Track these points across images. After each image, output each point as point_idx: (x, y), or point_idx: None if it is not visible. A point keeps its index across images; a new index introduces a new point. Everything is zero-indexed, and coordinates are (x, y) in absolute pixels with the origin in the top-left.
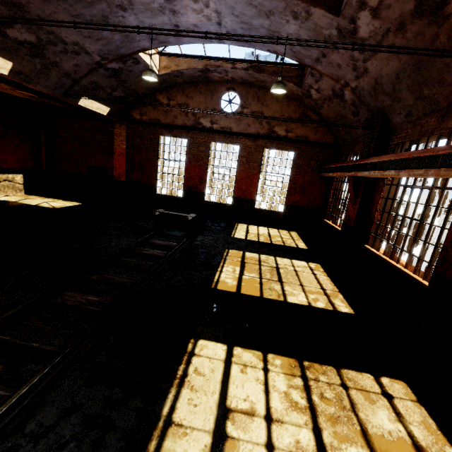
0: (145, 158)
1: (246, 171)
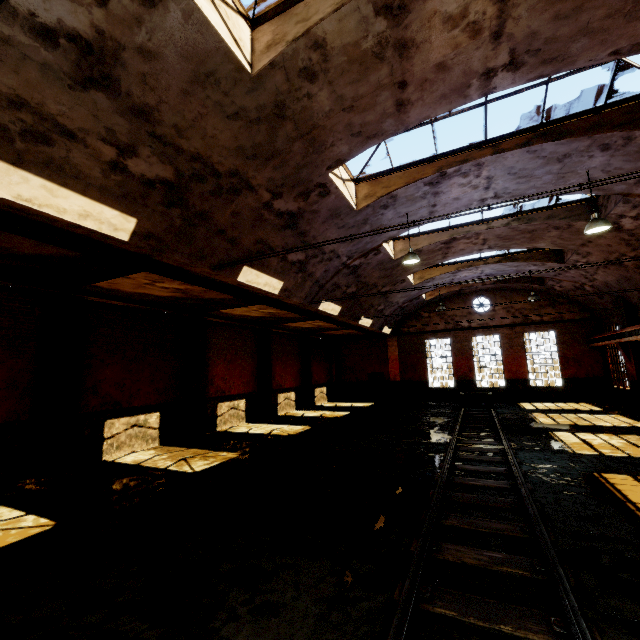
0: (415, 359)
1: (511, 355)
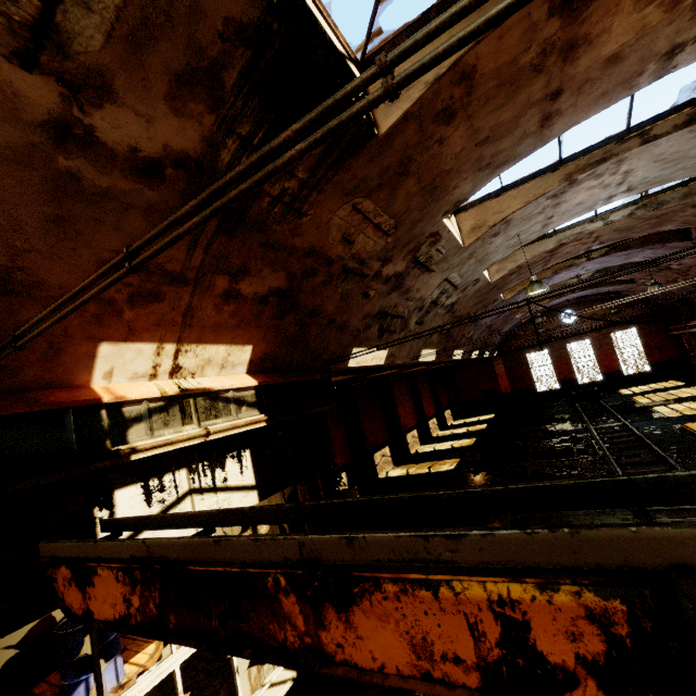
0: (521, 372)
1: (603, 353)
